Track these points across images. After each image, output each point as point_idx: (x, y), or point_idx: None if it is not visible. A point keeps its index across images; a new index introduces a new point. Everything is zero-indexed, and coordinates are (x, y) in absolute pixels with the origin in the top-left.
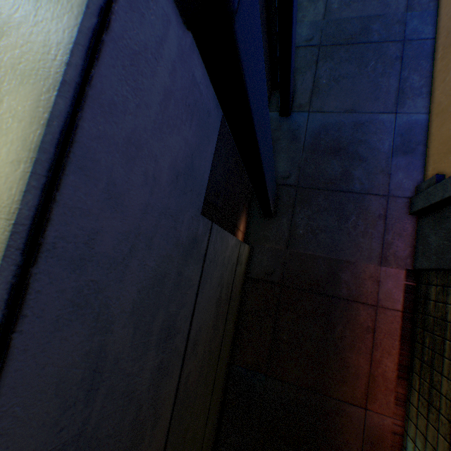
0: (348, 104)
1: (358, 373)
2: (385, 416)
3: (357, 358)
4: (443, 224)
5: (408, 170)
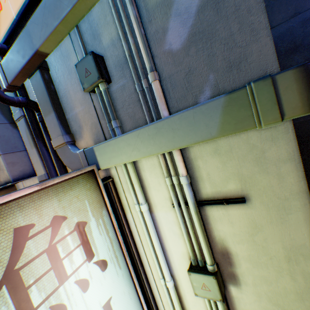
0: (291, 11)
1: None
2: None
3: None
4: None
5: None
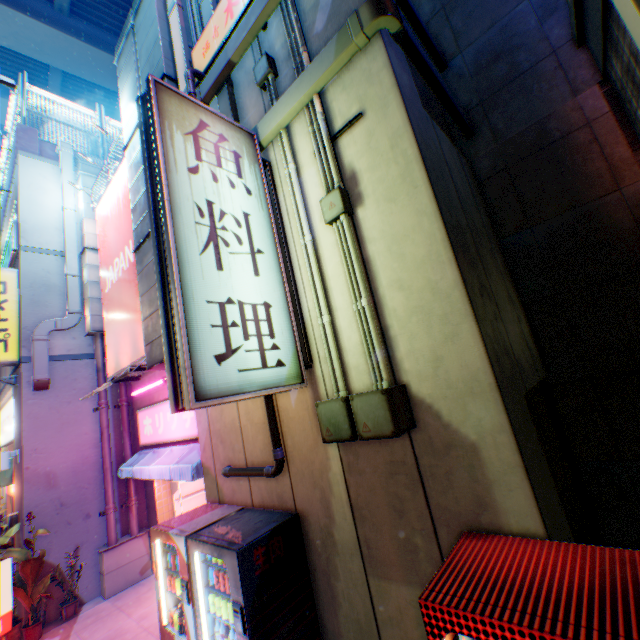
0: (487, 24)
1: (599, 174)
2: (638, 183)
3: (592, 166)
4: (588, 32)
5: (559, 24)
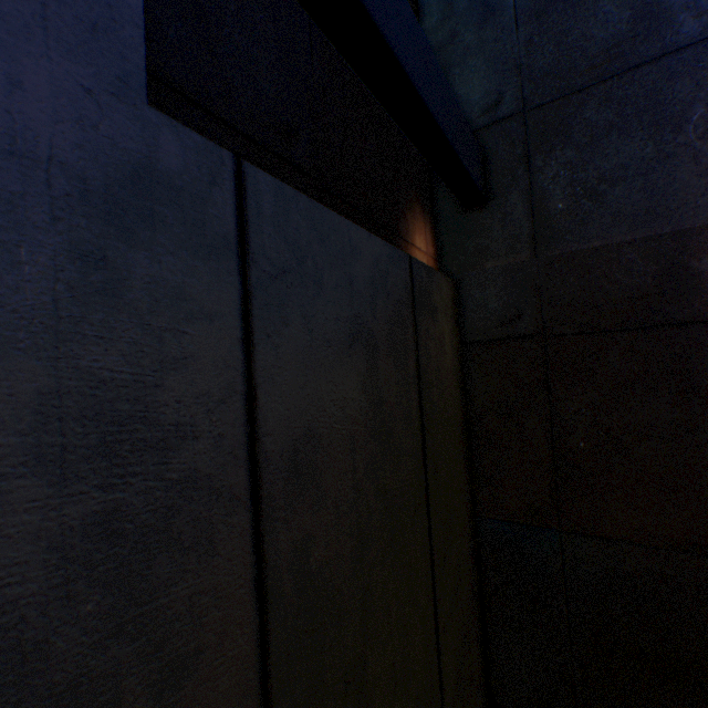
0: None
1: None
2: None
3: None
4: None
5: None
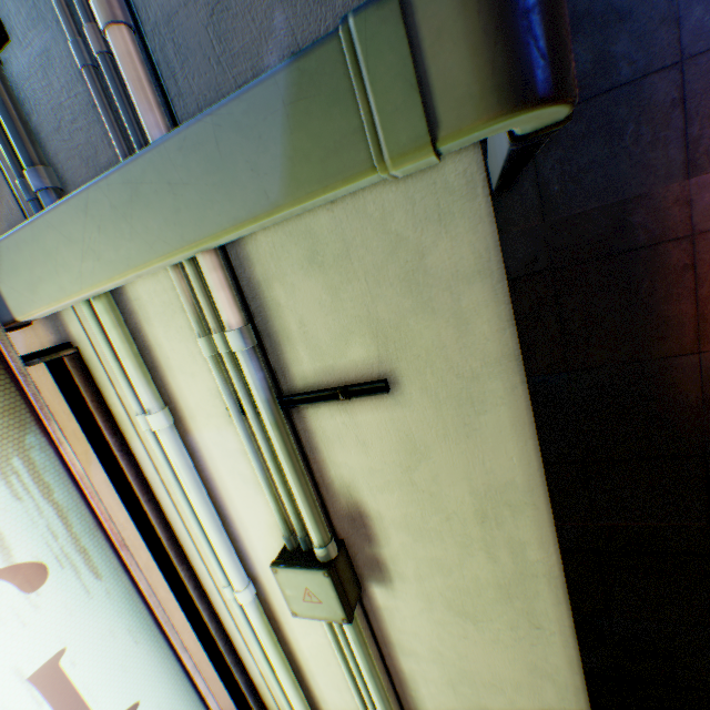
0: None
1: (681, 323)
2: None
3: (677, 307)
4: None
5: None
